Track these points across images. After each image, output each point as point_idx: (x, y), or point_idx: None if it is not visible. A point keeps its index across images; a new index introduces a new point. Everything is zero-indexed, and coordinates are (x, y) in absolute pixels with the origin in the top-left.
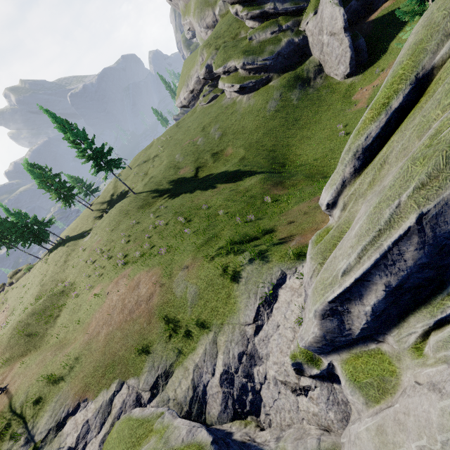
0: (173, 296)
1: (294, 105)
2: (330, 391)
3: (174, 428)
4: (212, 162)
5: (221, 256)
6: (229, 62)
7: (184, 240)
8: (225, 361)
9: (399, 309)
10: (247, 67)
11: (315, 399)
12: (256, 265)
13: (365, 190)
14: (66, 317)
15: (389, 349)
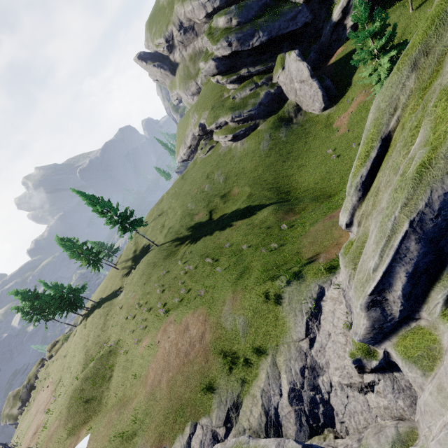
0: (224, 330)
1: (284, 141)
2: (392, 381)
3: (262, 447)
4: (222, 203)
5: (260, 285)
6: (219, 119)
7: (218, 278)
8: (289, 380)
9: (421, 288)
10: (235, 120)
11: (381, 392)
12: (294, 285)
13: (371, 210)
14: (120, 375)
15: (425, 322)
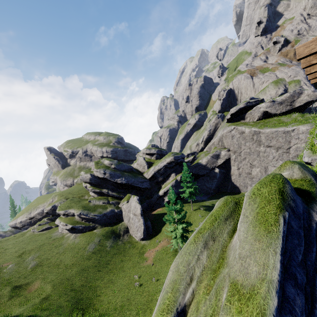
0: None
1: (107, 251)
2: None
3: None
4: (8, 297)
5: None
6: (70, 209)
7: None
8: None
9: None
10: (82, 216)
11: None
12: None
13: None
14: None
15: None
